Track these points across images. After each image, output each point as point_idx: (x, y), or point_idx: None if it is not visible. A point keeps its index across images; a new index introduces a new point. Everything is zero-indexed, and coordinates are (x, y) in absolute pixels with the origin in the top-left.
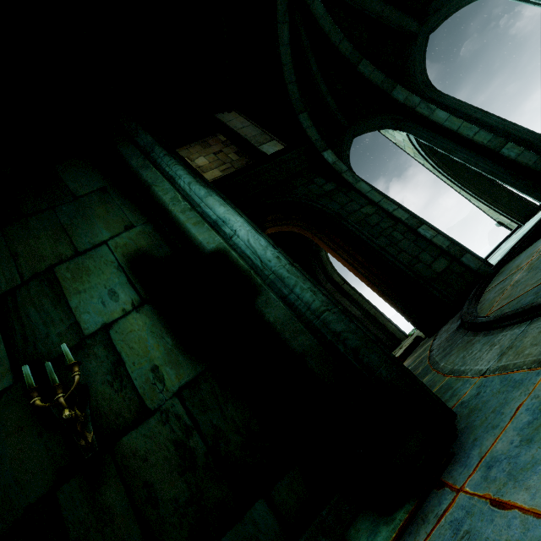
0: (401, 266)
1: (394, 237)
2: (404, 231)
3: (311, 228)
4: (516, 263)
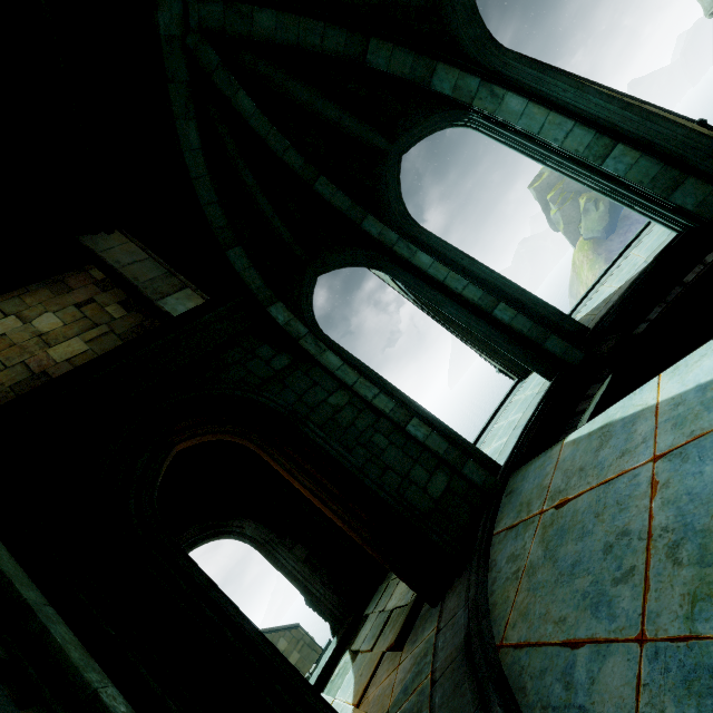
0: (387, 498)
1: (376, 443)
2: (389, 430)
3: (253, 436)
4: (525, 488)
